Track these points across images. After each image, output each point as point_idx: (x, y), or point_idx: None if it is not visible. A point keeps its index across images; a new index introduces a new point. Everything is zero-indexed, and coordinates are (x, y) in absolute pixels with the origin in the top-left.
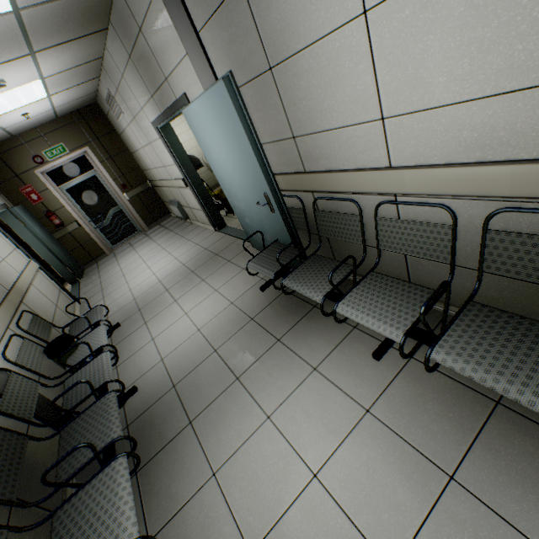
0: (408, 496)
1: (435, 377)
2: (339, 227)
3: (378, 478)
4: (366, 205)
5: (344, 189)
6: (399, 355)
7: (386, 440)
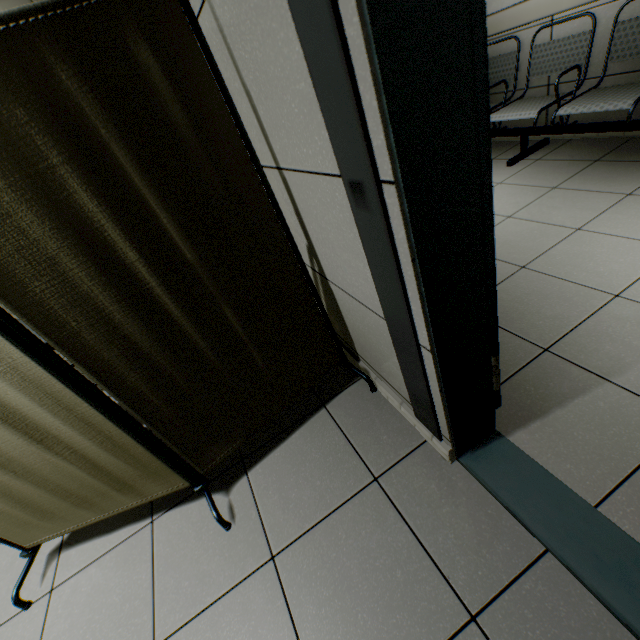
0: (523, 199)
1: (554, 163)
2: (495, 72)
3: (504, 199)
4: (525, 41)
5: (508, 28)
6: (528, 161)
7: (512, 188)
